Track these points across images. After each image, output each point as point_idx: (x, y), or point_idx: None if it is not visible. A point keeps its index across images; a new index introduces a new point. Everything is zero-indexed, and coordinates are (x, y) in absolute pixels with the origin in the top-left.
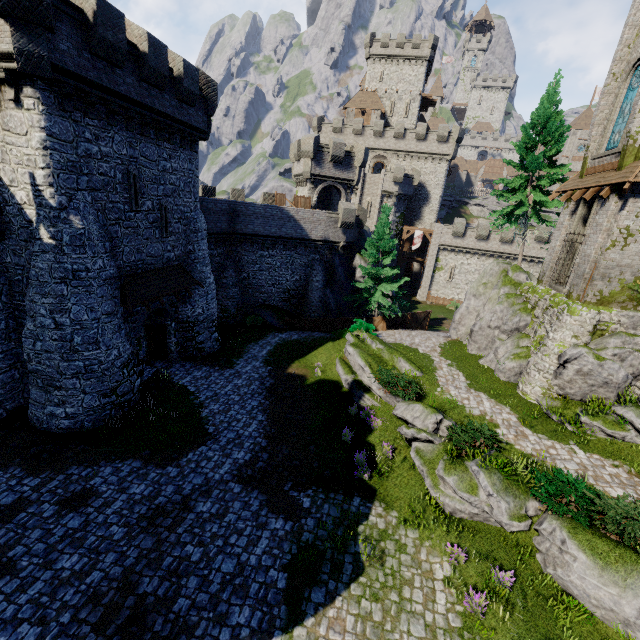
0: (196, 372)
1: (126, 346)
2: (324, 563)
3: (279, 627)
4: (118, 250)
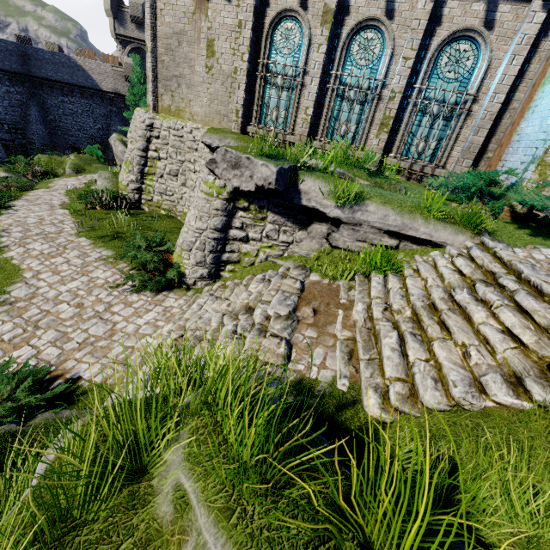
0: None
1: None
2: None
3: None
4: None
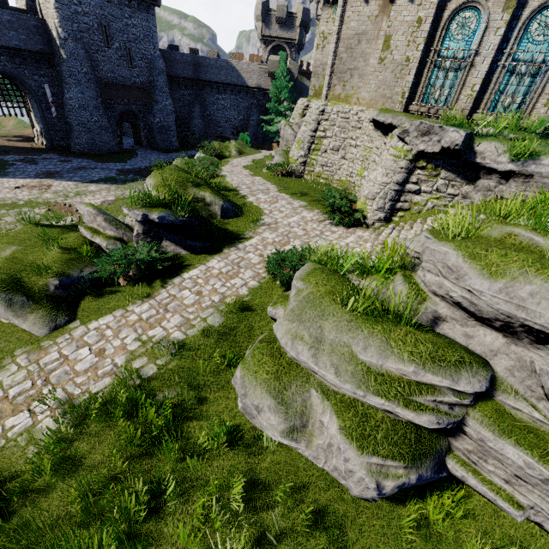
0: (149, 151)
1: (104, 120)
2: (113, 181)
3: (83, 182)
4: (99, 68)
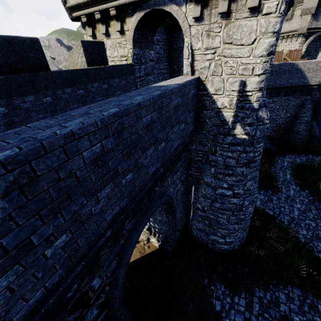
0: (259, 196)
1: None
2: None
3: None
4: None
